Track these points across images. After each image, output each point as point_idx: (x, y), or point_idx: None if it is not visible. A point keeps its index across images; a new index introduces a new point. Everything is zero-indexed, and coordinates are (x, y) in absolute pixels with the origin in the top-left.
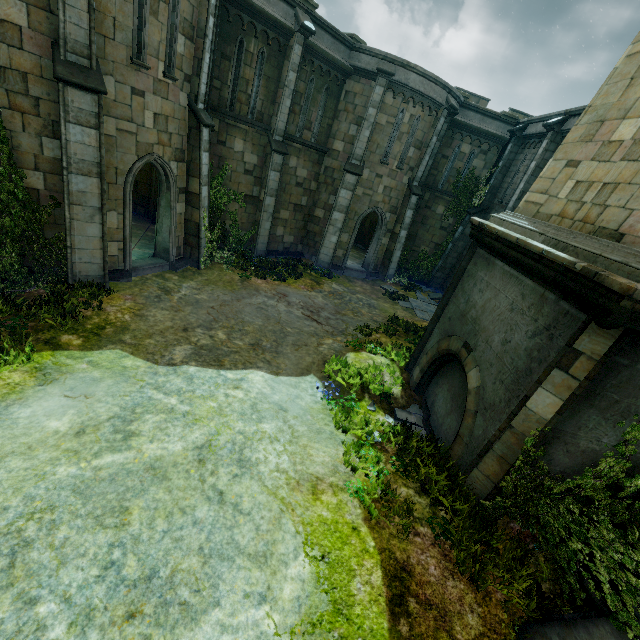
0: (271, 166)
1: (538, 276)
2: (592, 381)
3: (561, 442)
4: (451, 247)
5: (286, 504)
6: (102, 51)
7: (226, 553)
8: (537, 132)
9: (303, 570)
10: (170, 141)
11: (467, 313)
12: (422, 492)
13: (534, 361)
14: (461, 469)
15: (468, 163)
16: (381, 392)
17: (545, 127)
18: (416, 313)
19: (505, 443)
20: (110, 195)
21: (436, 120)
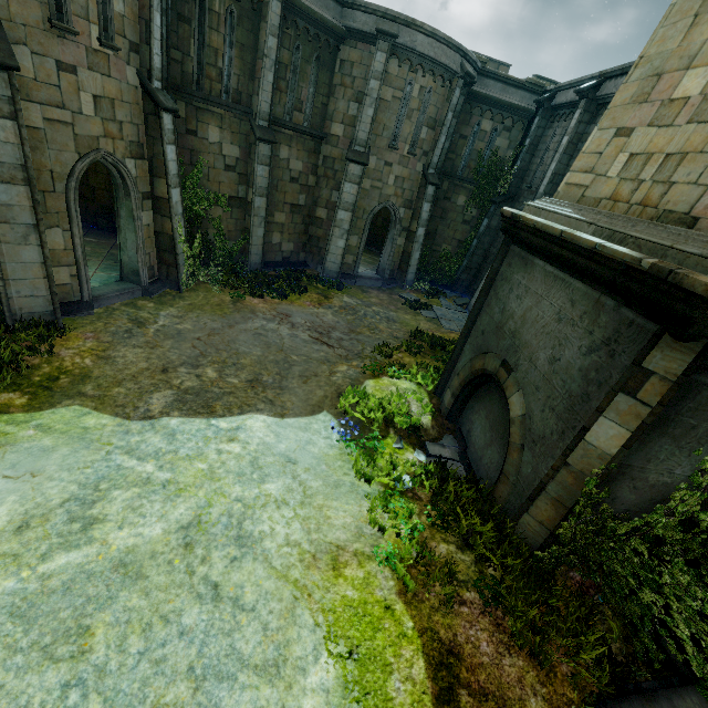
0: (257, 159)
1: (591, 277)
2: (666, 406)
3: (627, 478)
4: (476, 244)
5: (300, 588)
6: (5, 10)
7: (225, 670)
8: (568, 101)
9: (326, 676)
10: (121, 132)
11: (504, 325)
12: (465, 546)
13: (592, 384)
14: (509, 514)
15: (490, 143)
16: (408, 425)
17: (577, 94)
18: (442, 323)
19: (561, 484)
20: (48, 207)
21: (451, 92)
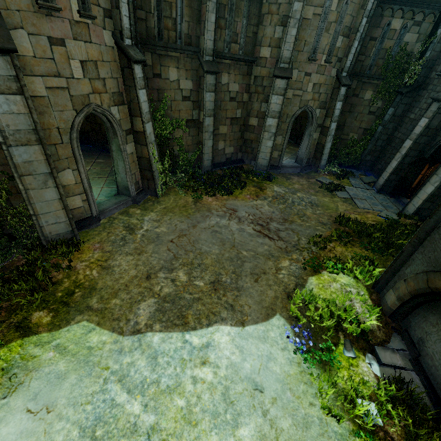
0: (205, 88)
1: None
2: None
3: None
4: (381, 130)
5: None
6: None
7: None
8: None
9: None
10: (105, 87)
11: None
12: None
13: None
14: None
15: (398, 40)
16: (358, 332)
17: None
18: (356, 203)
19: None
20: (60, 155)
21: None
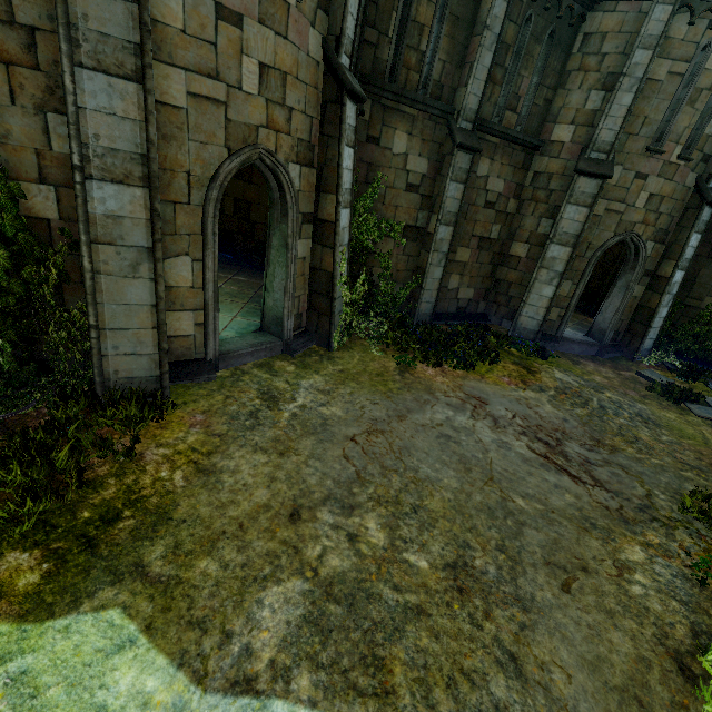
0: (451, 173)
1: None
2: None
3: None
4: None
5: None
6: None
7: None
8: None
9: None
10: (289, 124)
11: None
12: None
13: None
14: None
15: None
16: None
17: None
18: None
19: None
20: (178, 226)
21: None
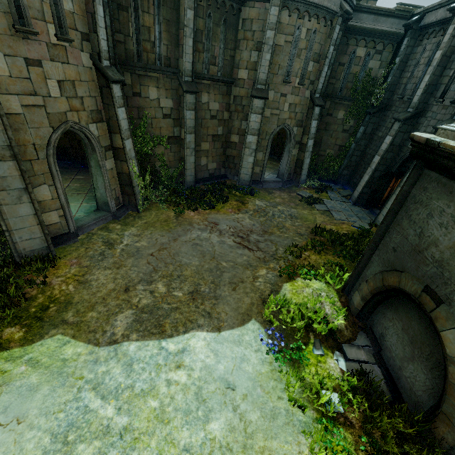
0: (185, 106)
1: None
2: None
3: None
4: (354, 147)
5: None
6: None
7: None
8: (438, 19)
9: None
10: (83, 105)
11: (423, 250)
12: None
13: None
14: None
15: (364, 66)
16: (326, 331)
17: (450, 11)
18: (333, 215)
19: None
20: (36, 171)
21: (331, 29)
